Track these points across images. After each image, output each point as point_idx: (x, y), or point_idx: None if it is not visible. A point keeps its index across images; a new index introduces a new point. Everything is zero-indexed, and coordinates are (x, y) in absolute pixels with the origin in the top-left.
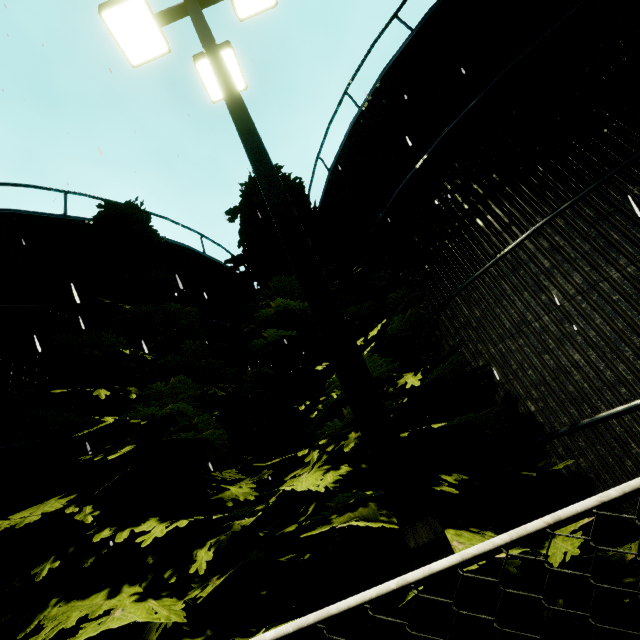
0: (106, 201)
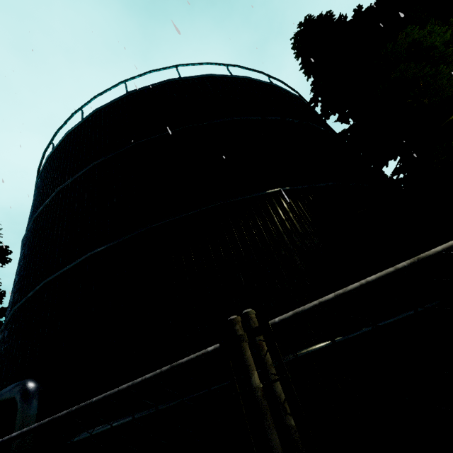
0: (305, 18)
